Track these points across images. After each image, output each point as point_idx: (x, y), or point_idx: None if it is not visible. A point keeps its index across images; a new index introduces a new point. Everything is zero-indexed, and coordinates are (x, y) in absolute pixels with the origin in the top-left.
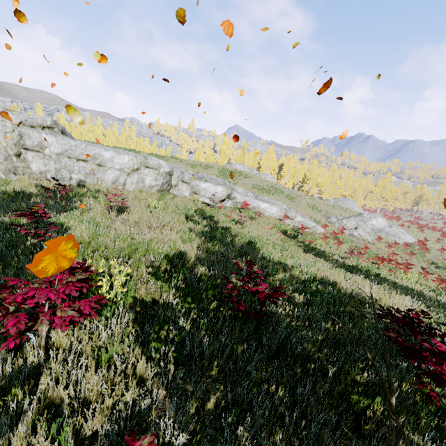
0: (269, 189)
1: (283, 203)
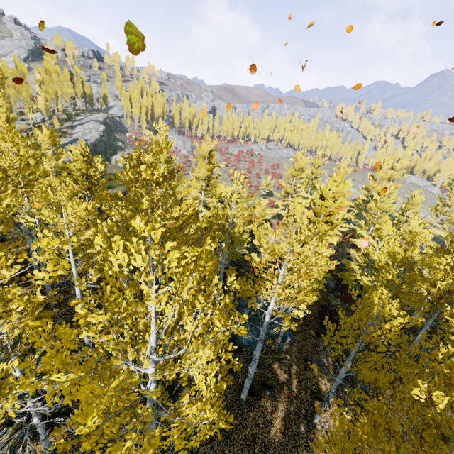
0: (425, 201)
1: (427, 211)
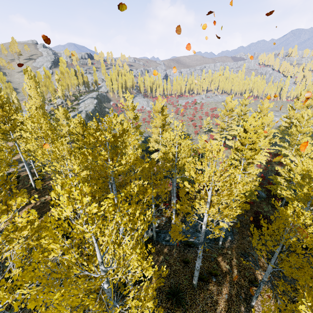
0: None
1: None
